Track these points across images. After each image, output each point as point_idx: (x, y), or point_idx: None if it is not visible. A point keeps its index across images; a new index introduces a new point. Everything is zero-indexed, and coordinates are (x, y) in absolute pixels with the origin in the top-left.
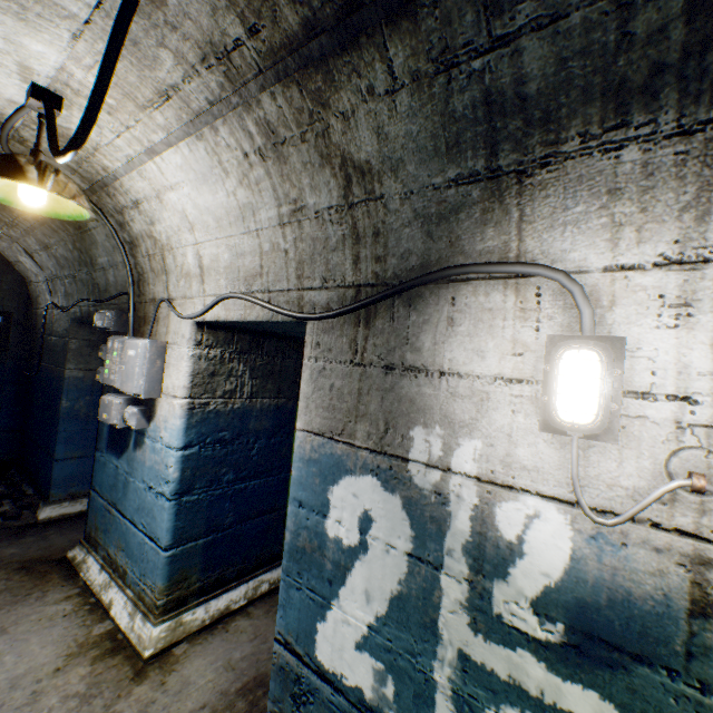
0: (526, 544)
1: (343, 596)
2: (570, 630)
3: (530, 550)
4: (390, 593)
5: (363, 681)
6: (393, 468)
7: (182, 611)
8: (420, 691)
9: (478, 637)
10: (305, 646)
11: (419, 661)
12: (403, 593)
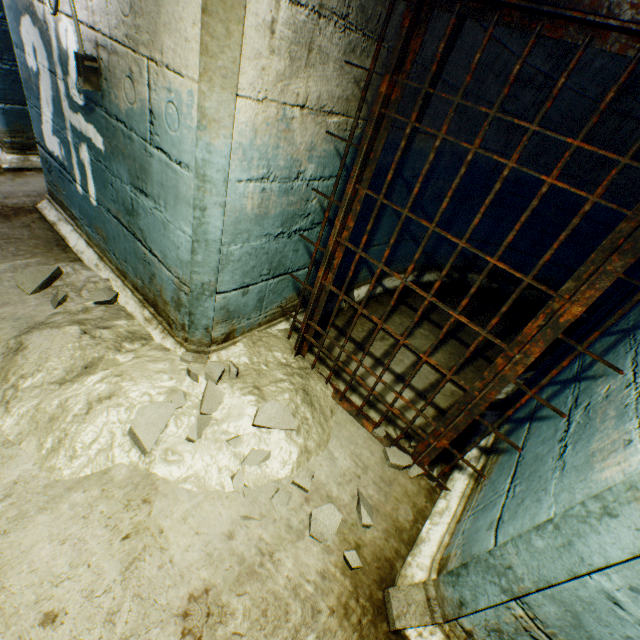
0: (69, 51)
1: (43, 107)
2: (85, 98)
3: (71, 55)
4: (52, 98)
5: (59, 152)
6: (32, 7)
7: (28, 154)
8: (69, 149)
9: (72, 113)
10: (44, 142)
11: (65, 134)
12: (54, 97)
